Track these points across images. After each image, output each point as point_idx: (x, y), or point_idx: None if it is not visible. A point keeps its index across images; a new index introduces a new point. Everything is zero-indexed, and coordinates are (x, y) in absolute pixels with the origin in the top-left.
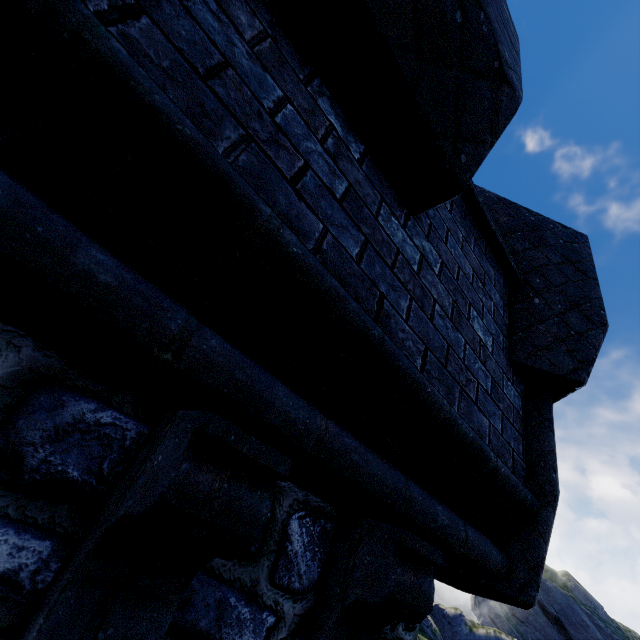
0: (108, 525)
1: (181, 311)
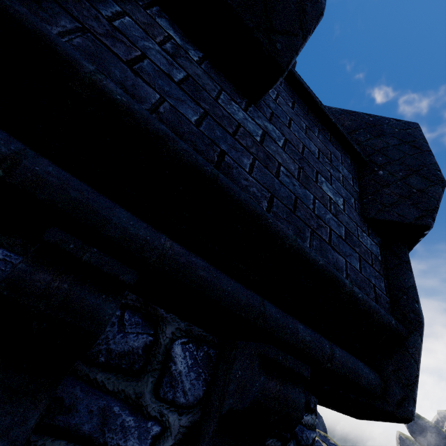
0: None
1: (18, 143)
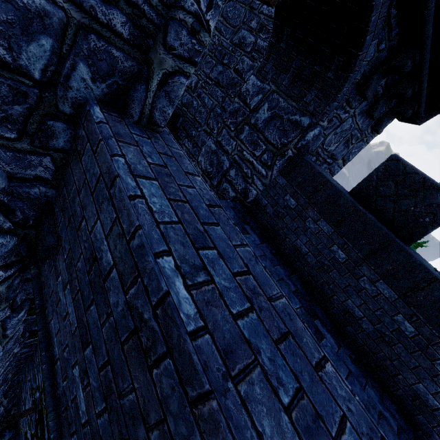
0: (392, 92)
1: (428, 68)
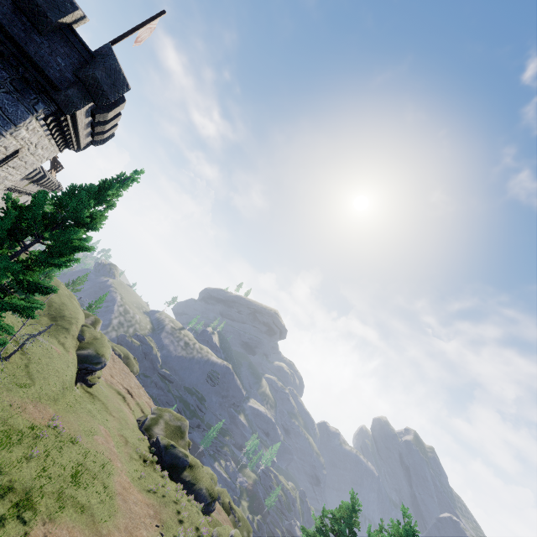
0: None
1: (0, 34)
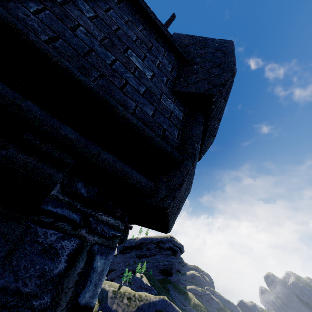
0: None
1: None
